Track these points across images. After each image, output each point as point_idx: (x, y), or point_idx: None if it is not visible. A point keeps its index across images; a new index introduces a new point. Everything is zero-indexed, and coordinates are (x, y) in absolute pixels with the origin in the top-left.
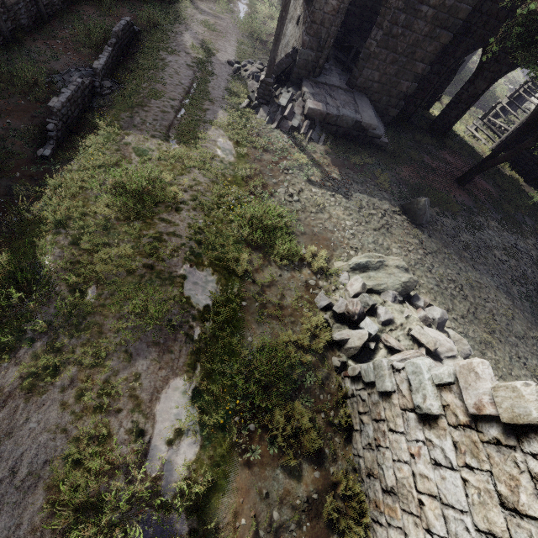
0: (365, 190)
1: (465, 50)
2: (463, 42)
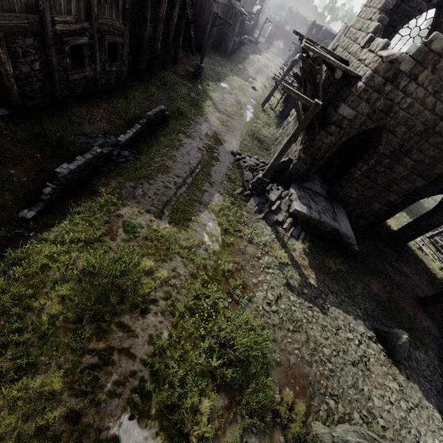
0: (340, 303)
1: (430, 192)
2: (430, 186)
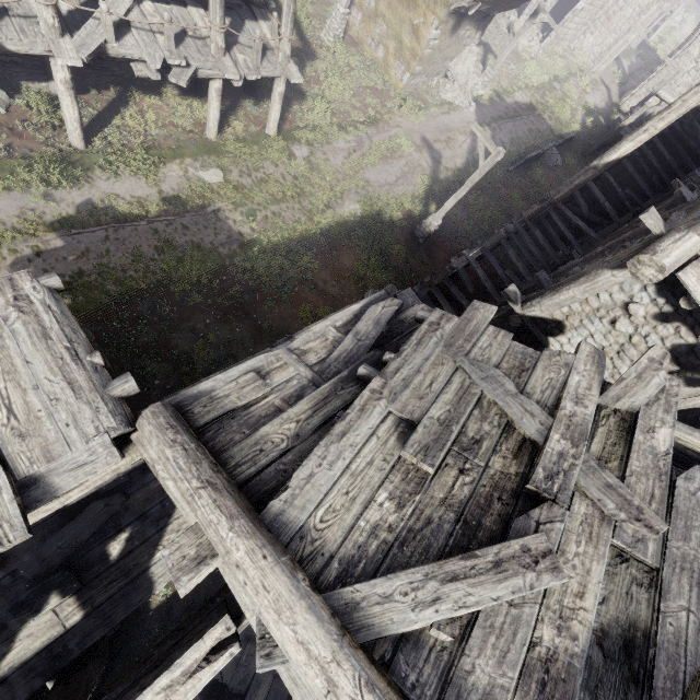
0: None
1: None
2: None
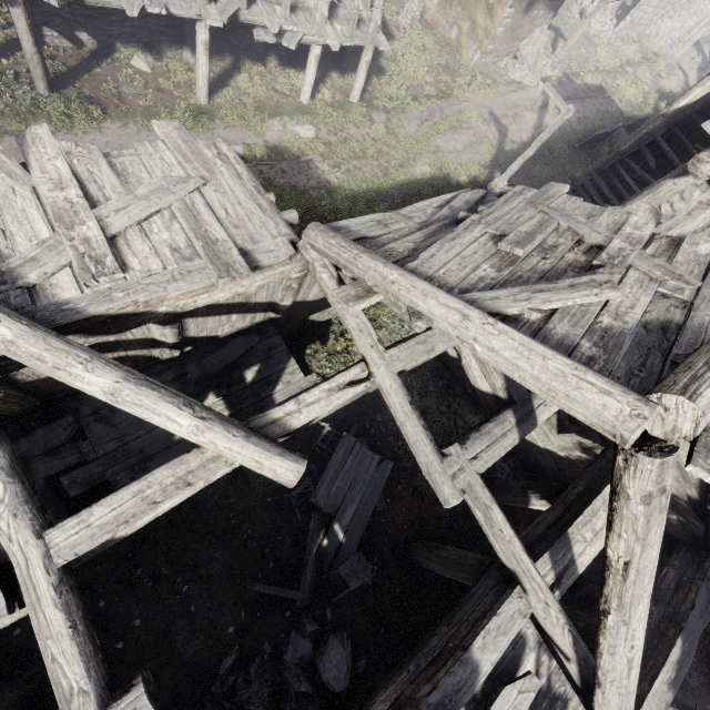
0: None
1: None
2: None
